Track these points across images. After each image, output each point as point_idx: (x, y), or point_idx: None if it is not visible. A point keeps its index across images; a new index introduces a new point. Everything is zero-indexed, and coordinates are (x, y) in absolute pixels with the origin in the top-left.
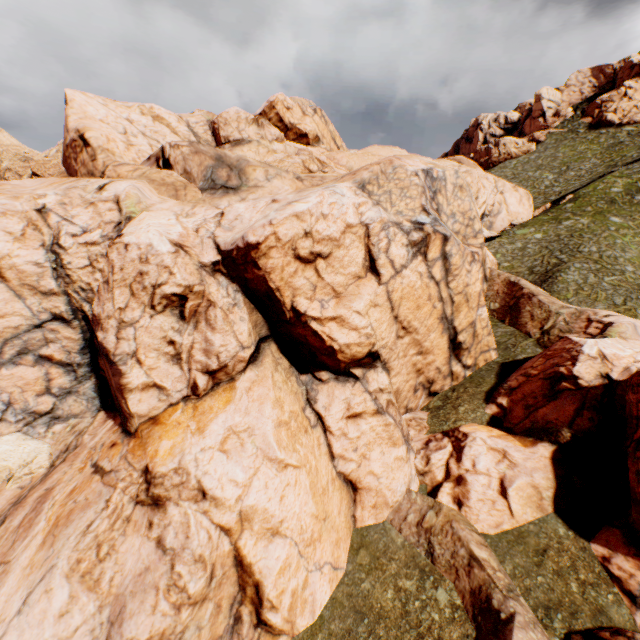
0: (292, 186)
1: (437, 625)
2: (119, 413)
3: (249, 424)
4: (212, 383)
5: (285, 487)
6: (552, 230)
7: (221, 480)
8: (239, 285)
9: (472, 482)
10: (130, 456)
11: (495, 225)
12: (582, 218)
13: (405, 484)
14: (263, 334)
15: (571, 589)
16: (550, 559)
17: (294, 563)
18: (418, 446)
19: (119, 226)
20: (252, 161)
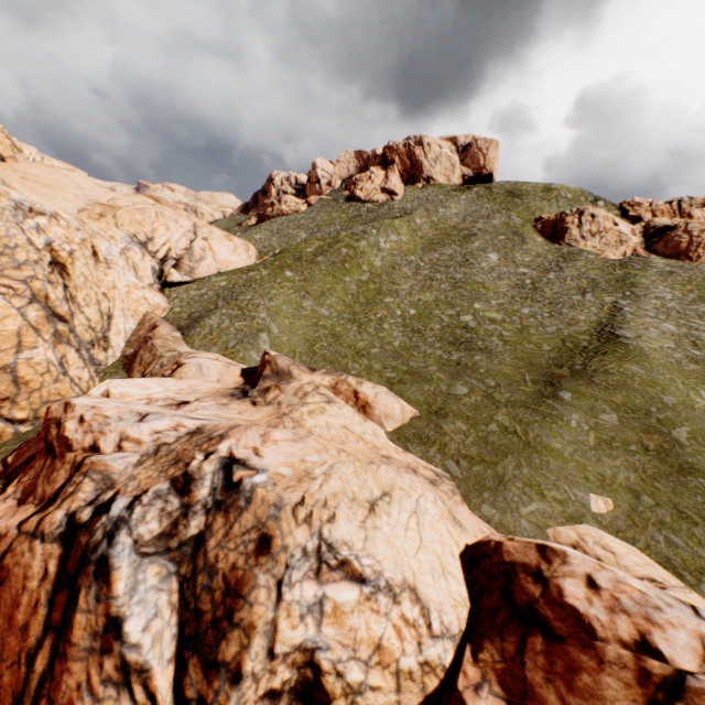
0: None
1: None
2: None
3: None
4: None
5: None
6: (236, 279)
7: None
8: None
9: None
10: None
11: (199, 271)
12: (266, 270)
13: None
14: None
15: None
16: None
17: None
18: None
19: None
20: None
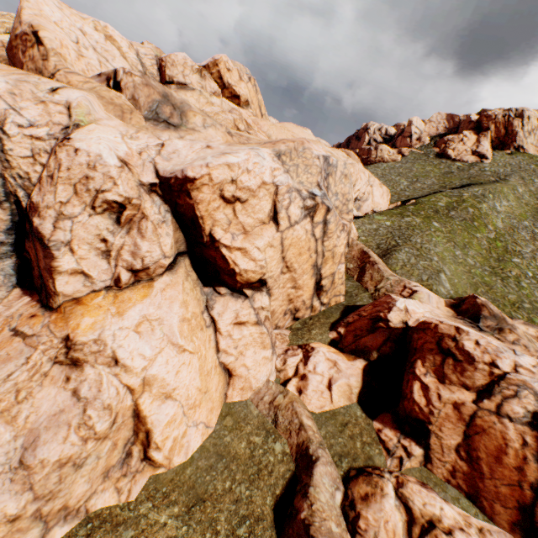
0: (223, 138)
1: (272, 464)
2: (37, 292)
3: (160, 316)
4: (134, 279)
5: (181, 365)
6: (397, 221)
7: (132, 353)
8: (170, 207)
9: (311, 379)
10: (52, 326)
11: (362, 208)
12: (417, 218)
13: (266, 376)
14: (181, 250)
15: (356, 446)
16: (348, 429)
17: (179, 419)
18: (280, 352)
19: (67, 129)
20: (194, 107)
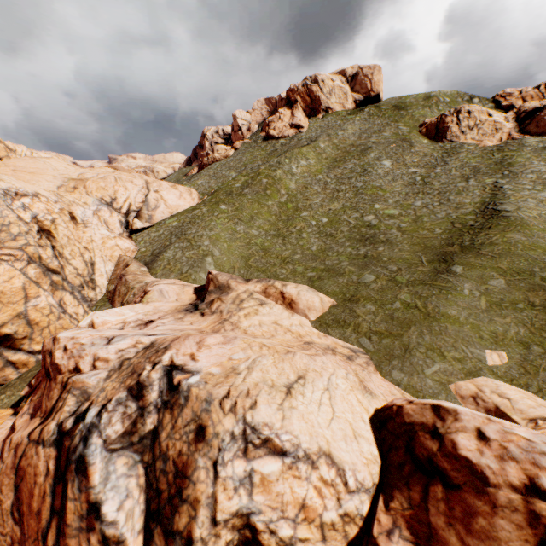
0: None
1: None
2: None
3: None
4: None
5: None
6: (184, 218)
7: None
8: None
9: None
10: None
11: (156, 217)
12: (205, 207)
13: None
14: None
15: None
16: None
17: None
18: None
19: None
20: None
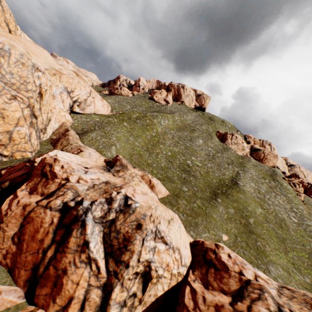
0: None
1: None
2: None
3: None
4: None
5: None
6: (103, 119)
7: None
8: None
9: None
10: None
11: (86, 110)
12: (116, 119)
13: None
14: None
15: None
16: None
17: None
18: None
19: None
20: None
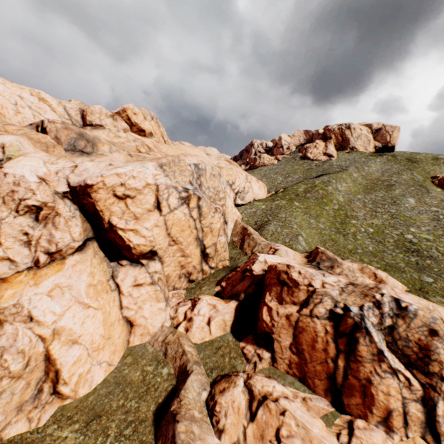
0: (125, 158)
1: (158, 382)
2: None
3: (70, 283)
4: (50, 260)
5: (86, 317)
6: (270, 204)
7: (45, 311)
8: (78, 206)
9: (196, 319)
10: None
11: (246, 198)
12: (283, 201)
13: (161, 322)
14: (90, 236)
15: (225, 360)
16: (221, 350)
17: (84, 359)
18: (174, 304)
19: (1, 162)
20: (103, 140)
